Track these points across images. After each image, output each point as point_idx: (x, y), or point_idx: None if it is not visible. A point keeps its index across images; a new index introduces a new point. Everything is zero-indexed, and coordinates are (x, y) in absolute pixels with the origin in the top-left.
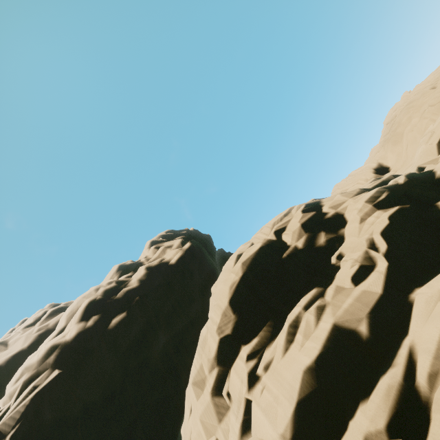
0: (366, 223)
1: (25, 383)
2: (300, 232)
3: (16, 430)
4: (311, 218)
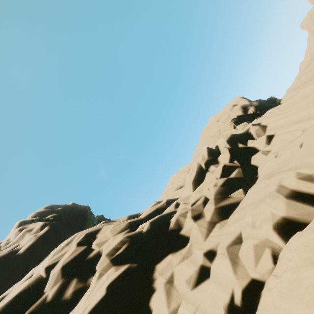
0: (100, 281)
1: None
2: (58, 276)
3: None
4: (77, 255)
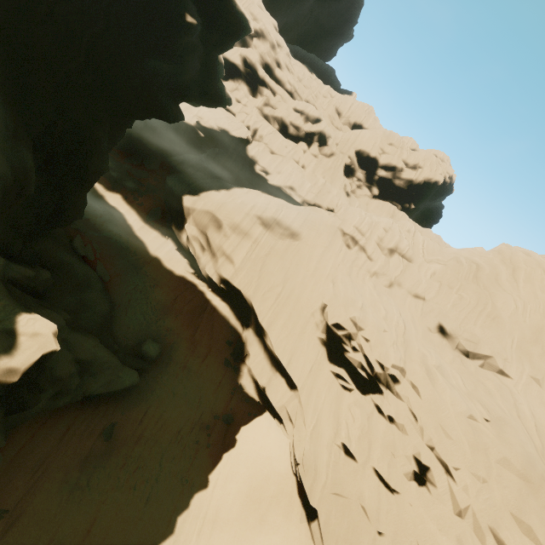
0: (236, 53)
1: None
2: None
3: None
4: None
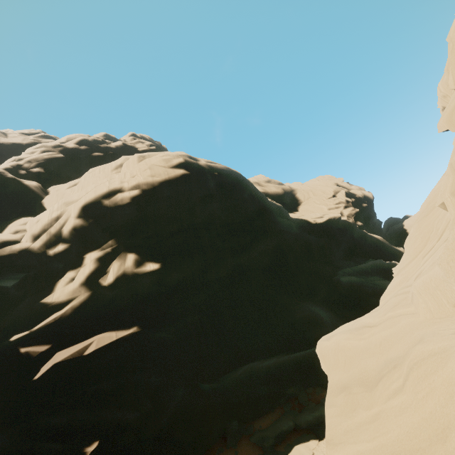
0: None
1: (344, 206)
2: None
3: (353, 217)
4: None
